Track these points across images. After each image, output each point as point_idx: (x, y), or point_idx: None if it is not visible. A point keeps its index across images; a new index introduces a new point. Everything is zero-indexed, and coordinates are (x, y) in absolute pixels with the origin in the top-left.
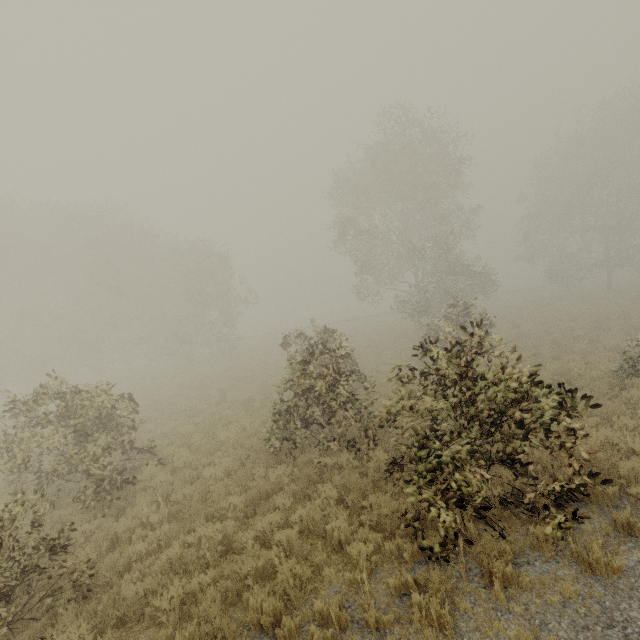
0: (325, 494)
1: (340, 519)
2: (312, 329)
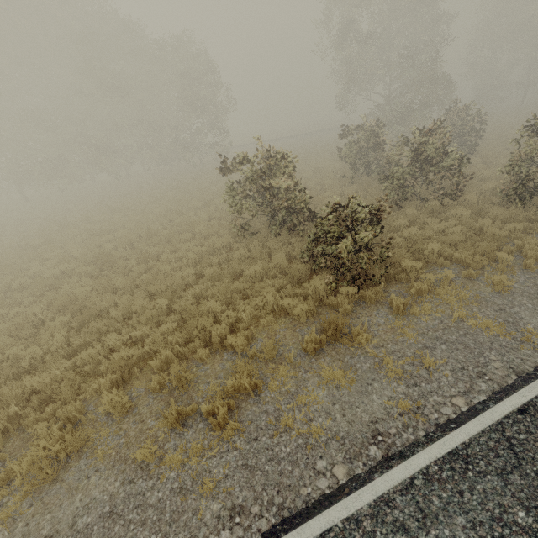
0: (459, 214)
1: (485, 220)
2: (270, 143)
